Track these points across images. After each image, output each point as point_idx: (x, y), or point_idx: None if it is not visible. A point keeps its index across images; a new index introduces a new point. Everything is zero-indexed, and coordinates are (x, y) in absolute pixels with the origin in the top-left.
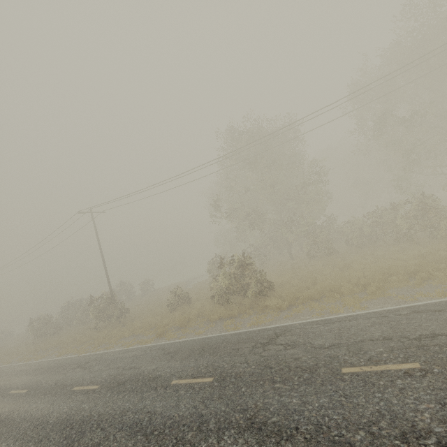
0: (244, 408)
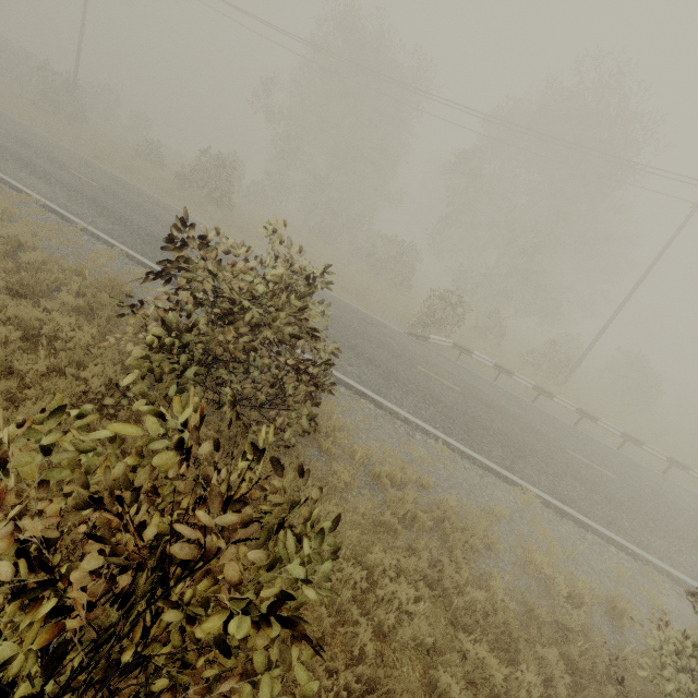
0: (98, 197)
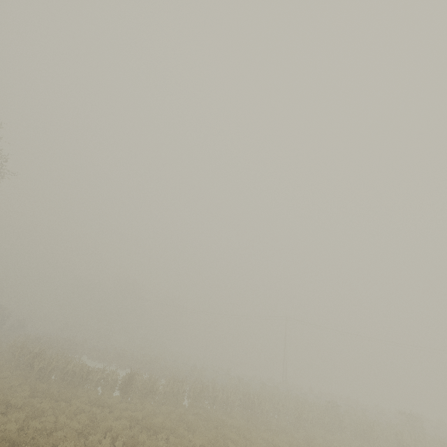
0: None
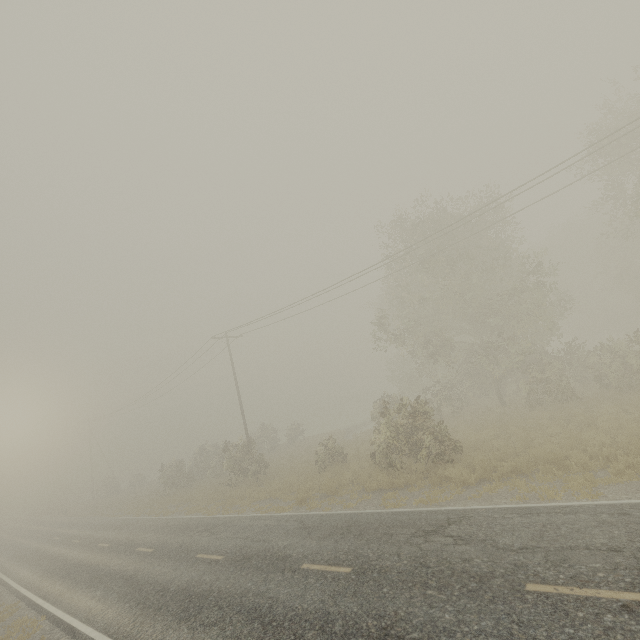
0: (380, 614)
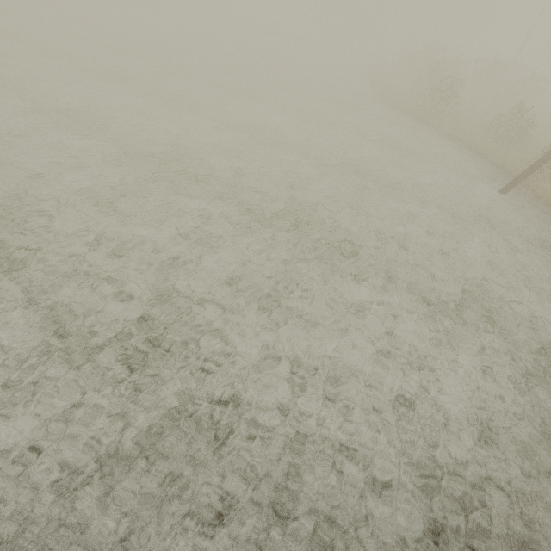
0: None
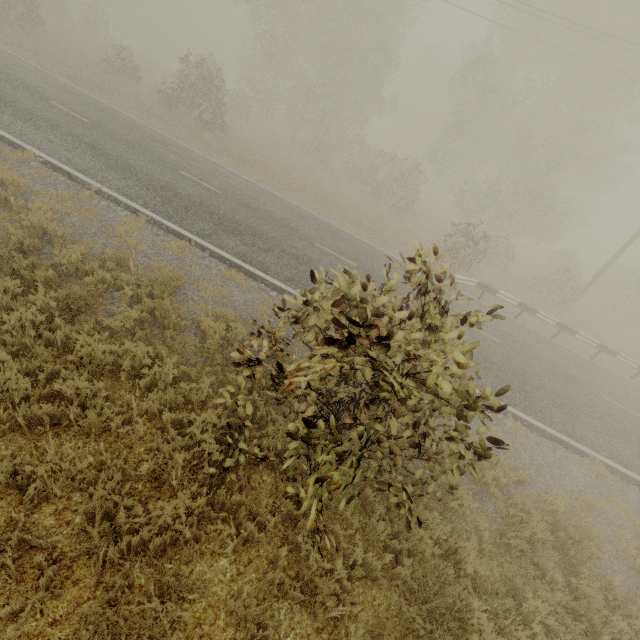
0: (95, 140)
